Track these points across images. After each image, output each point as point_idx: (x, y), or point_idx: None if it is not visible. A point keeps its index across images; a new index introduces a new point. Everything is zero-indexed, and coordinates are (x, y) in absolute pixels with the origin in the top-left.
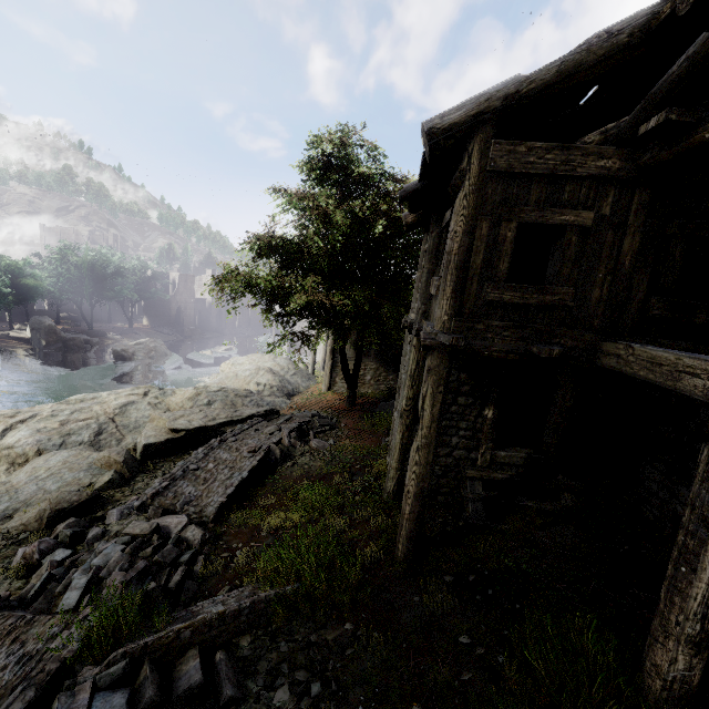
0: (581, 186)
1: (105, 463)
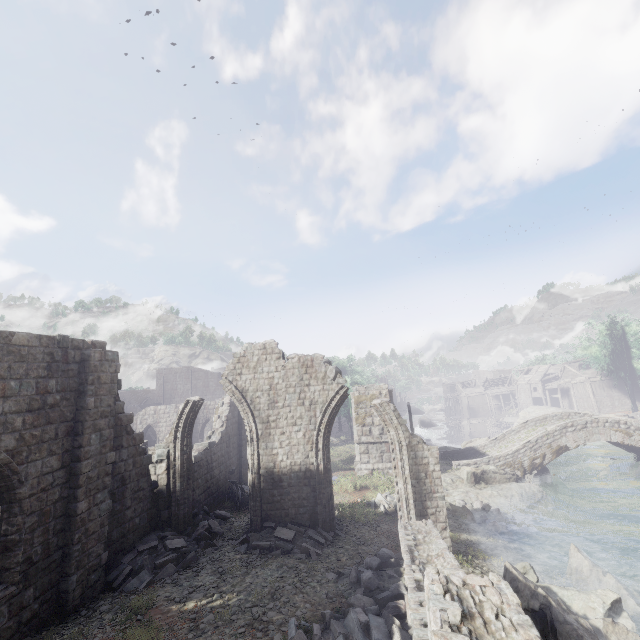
0: None
1: None
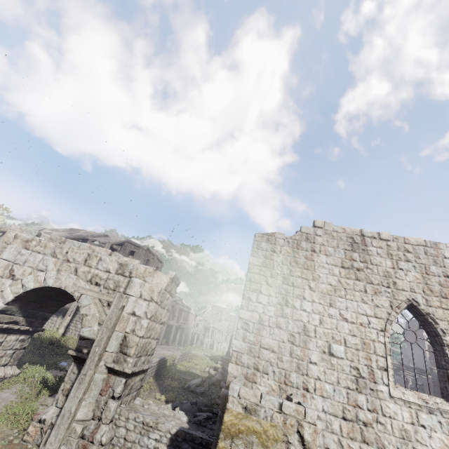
0: None
1: None
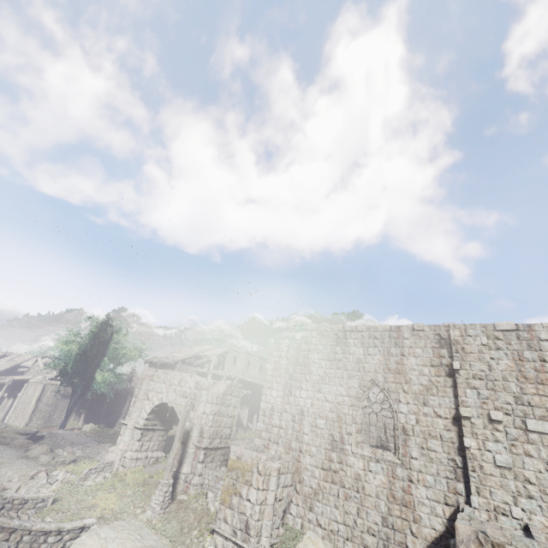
0: (189, 371)
1: (19, 445)
